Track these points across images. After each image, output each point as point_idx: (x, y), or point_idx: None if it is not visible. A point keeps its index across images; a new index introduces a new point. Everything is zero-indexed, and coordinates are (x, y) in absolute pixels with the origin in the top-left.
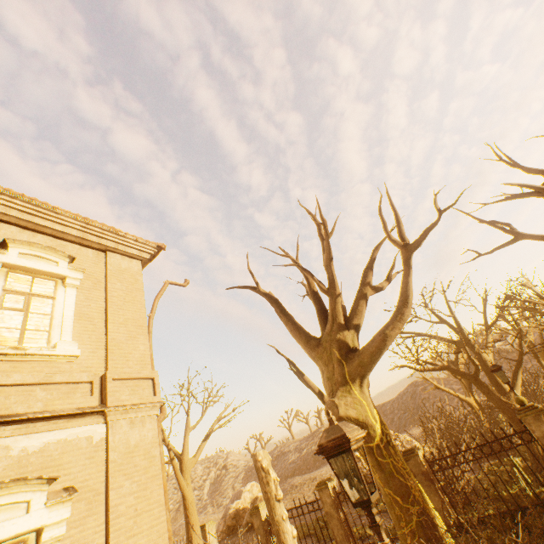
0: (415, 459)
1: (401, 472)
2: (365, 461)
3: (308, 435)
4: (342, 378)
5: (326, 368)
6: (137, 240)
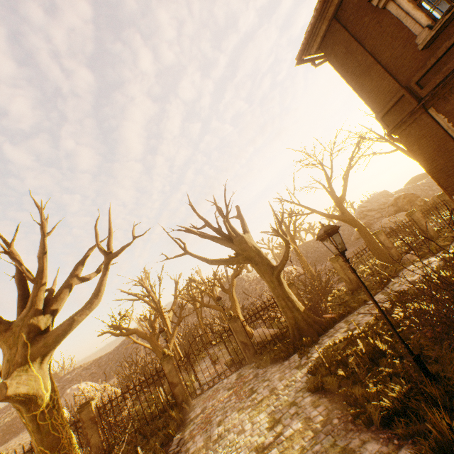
0: (88, 409)
1: (58, 427)
2: (27, 428)
3: (4, 407)
4: (24, 359)
5: (10, 351)
6: None
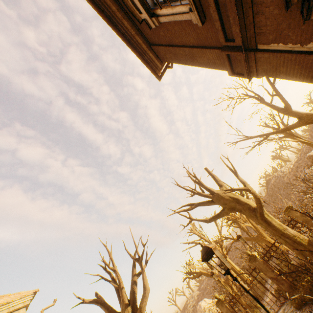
0: None
1: None
2: None
3: (182, 309)
4: None
5: None
6: (21, 297)
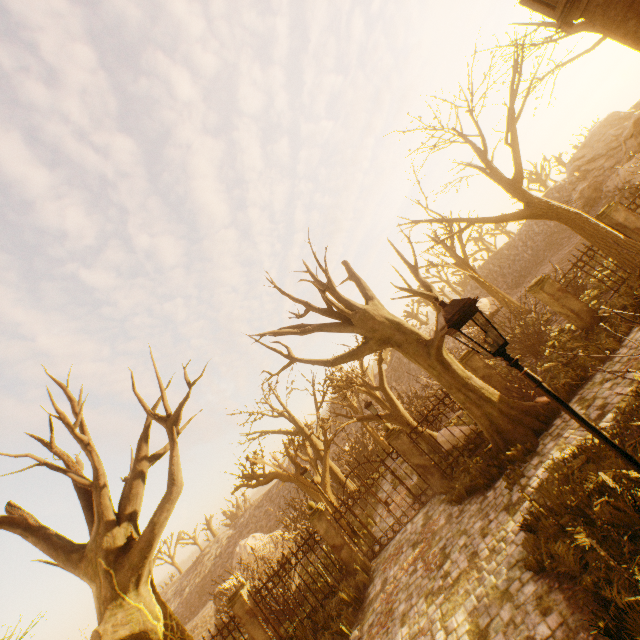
0: (240, 600)
1: None
2: None
3: (190, 566)
4: (112, 592)
5: (94, 584)
6: None
